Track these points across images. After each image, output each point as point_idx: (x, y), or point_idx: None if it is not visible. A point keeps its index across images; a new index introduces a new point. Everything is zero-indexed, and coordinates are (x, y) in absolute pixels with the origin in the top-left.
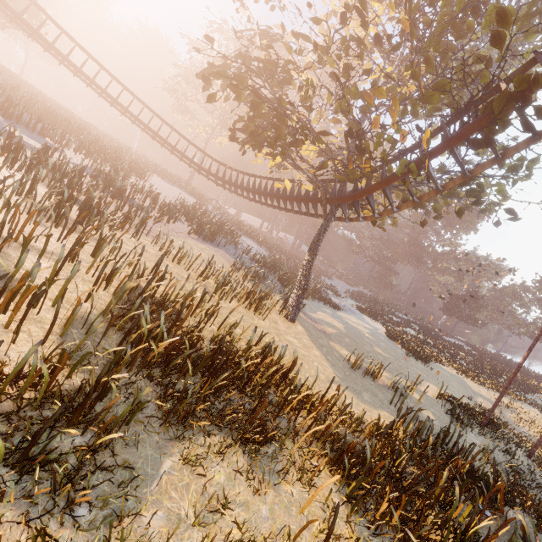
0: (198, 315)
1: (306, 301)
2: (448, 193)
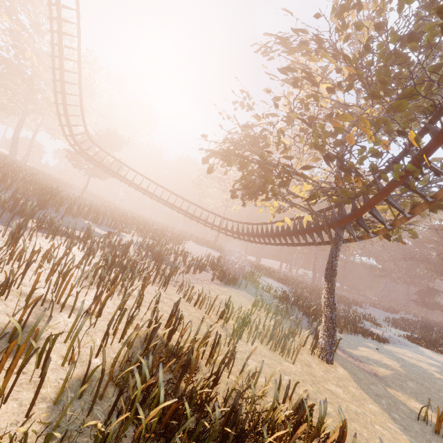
0: (215, 363)
1: (342, 335)
2: None
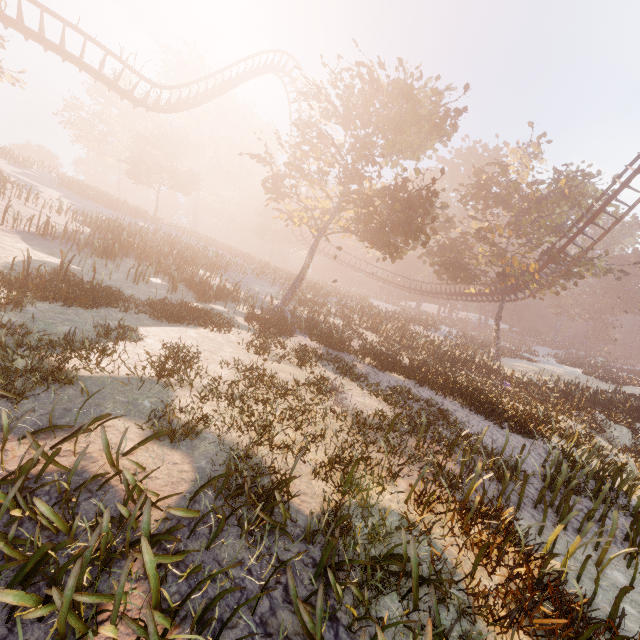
0: None
1: (504, 358)
2: (566, 276)
